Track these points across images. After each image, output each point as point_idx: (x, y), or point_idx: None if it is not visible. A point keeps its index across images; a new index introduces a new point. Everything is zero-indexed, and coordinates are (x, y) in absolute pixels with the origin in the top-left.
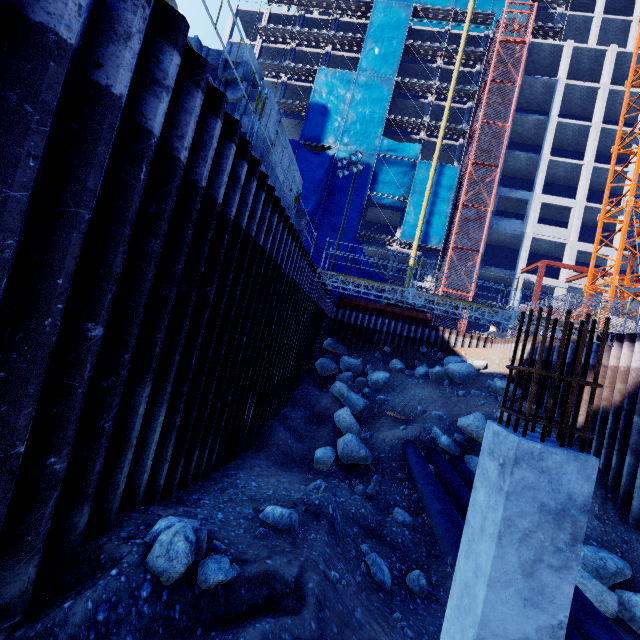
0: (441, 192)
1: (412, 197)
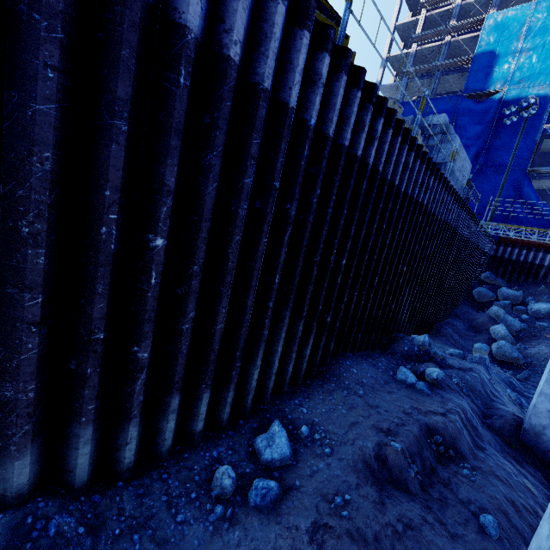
0: None
1: None
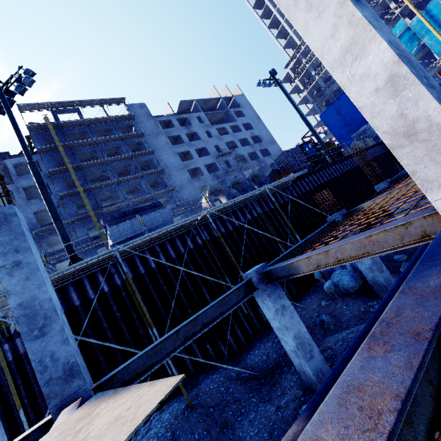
0: (438, 17)
1: (424, 39)
